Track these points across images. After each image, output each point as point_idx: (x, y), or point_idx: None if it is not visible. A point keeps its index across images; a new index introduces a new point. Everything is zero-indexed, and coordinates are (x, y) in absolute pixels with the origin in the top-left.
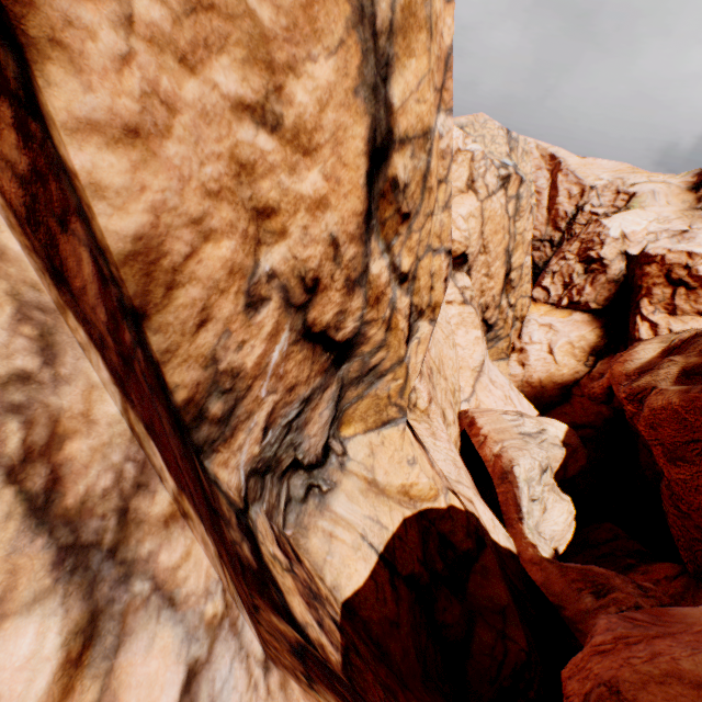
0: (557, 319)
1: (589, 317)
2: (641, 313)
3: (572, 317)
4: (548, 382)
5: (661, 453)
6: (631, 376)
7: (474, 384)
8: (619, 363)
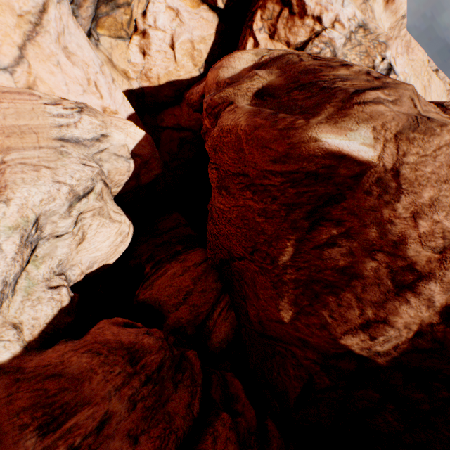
0: (186, 7)
1: (214, 18)
2: (252, 27)
3: (199, 11)
4: (167, 81)
5: (215, 179)
6: (220, 87)
7: (24, 45)
8: (216, 69)
